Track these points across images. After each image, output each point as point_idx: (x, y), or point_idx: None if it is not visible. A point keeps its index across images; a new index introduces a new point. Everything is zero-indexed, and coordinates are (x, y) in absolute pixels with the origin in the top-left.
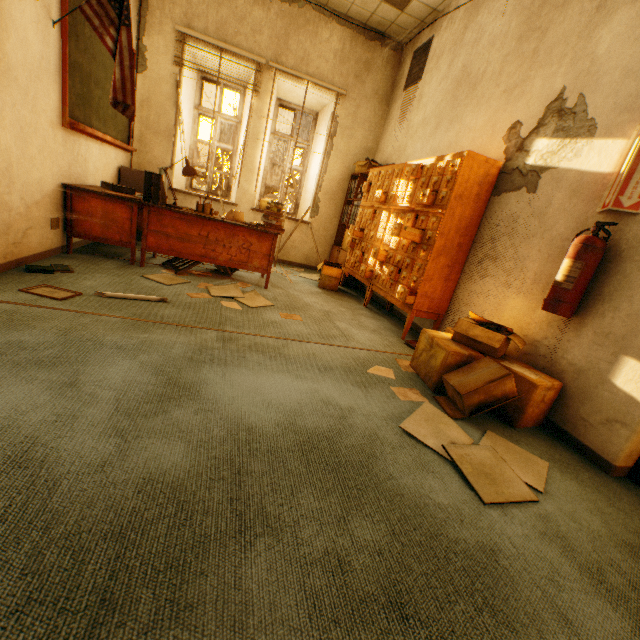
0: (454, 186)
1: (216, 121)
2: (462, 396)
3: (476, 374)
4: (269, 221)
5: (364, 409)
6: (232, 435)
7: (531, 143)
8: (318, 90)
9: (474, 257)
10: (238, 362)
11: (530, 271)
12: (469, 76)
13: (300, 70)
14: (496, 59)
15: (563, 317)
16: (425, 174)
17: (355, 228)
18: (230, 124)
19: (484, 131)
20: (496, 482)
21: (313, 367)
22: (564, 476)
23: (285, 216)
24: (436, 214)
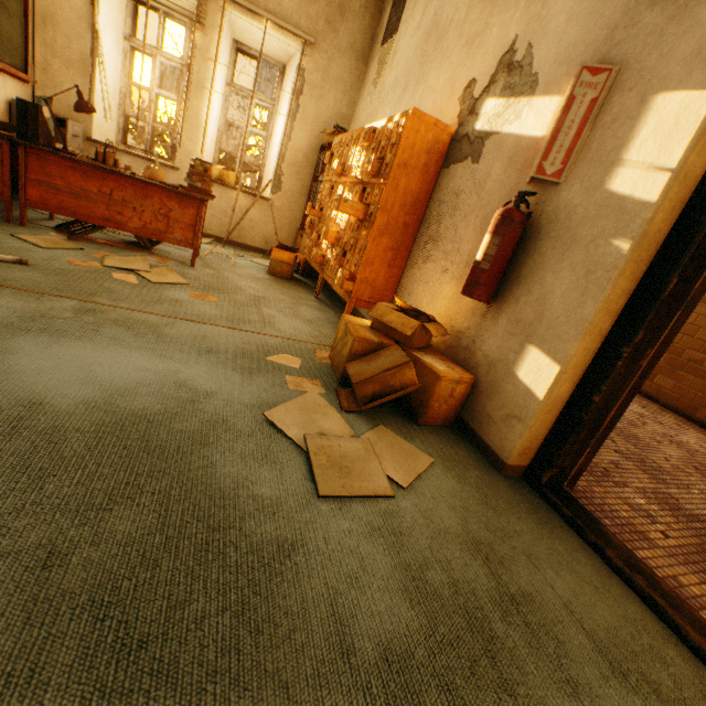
0: (398, 151)
1: (154, 60)
2: (354, 385)
3: (377, 362)
4: (194, 183)
5: (230, 395)
6: (1, 410)
7: (482, 104)
8: (280, 33)
9: (420, 240)
10: (83, 335)
11: (464, 254)
12: (438, 26)
13: (257, 4)
14: (463, 4)
15: (485, 304)
16: (376, 139)
17: (316, 207)
18: (175, 67)
19: (444, 92)
20: (350, 475)
21: (192, 348)
22: (446, 474)
23: (240, 189)
24: (380, 185)
